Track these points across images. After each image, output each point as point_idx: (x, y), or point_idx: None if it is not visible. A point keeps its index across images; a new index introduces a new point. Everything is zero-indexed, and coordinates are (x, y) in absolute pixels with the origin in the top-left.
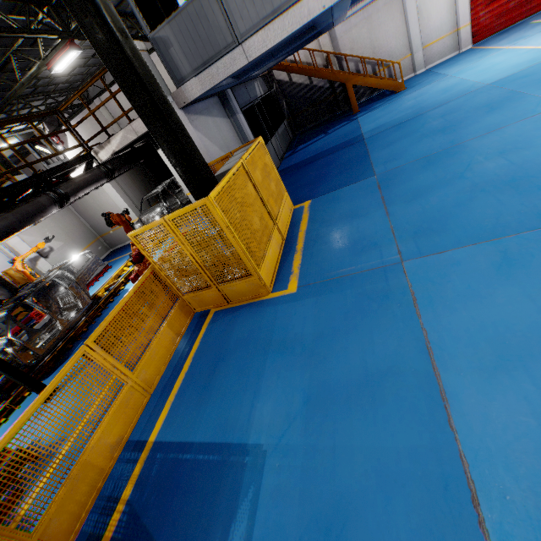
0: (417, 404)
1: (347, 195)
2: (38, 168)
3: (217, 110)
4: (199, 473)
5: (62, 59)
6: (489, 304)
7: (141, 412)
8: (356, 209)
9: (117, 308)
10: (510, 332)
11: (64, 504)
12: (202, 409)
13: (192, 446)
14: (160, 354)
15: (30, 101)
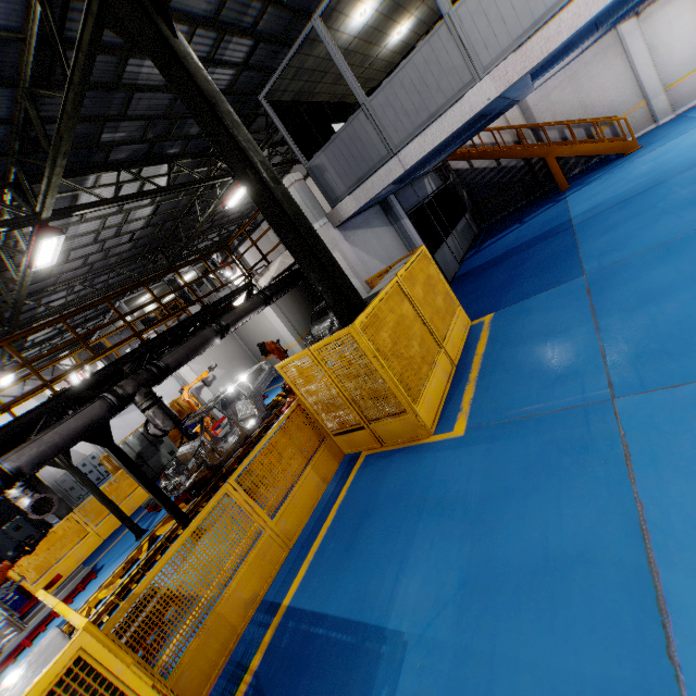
0: (617, 612)
1: (542, 305)
2: (210, 295)
3: (378, 219)
4: (330, 655)
5: (234, 196)
6: None
7: (278, 569)
8: (552, 323)
9: (261, 445)
10: None
11: (196, 657)
12: (340, 575)
13: (325, 619)
14: (302, 502)
15: (207, 235)
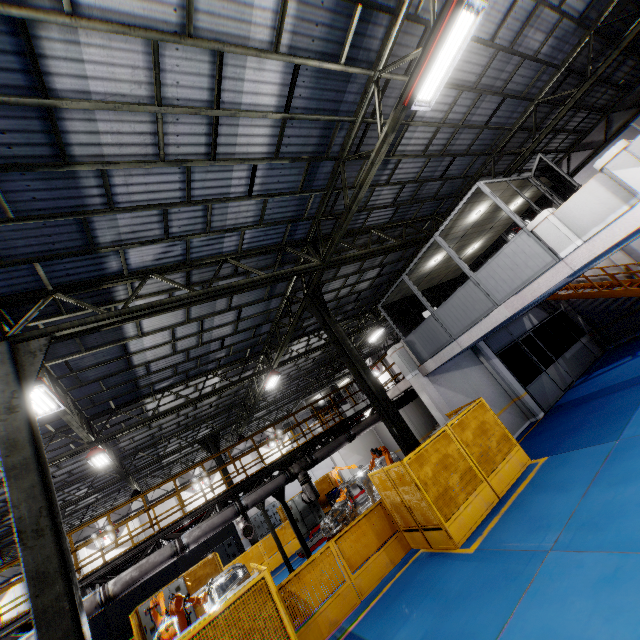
0: None
1: (575, 460)
2: None
3: (468, 361)
4: None
5: (373, 335)
6: (563, 609)
7: (352, 609)
8: (568, 480)
9: (352, 523)
10: (553, 634)
11: (302, 636)
12: (377, 619)
13: (362, 639)
14: (374, 571)
15: (361, 349)
